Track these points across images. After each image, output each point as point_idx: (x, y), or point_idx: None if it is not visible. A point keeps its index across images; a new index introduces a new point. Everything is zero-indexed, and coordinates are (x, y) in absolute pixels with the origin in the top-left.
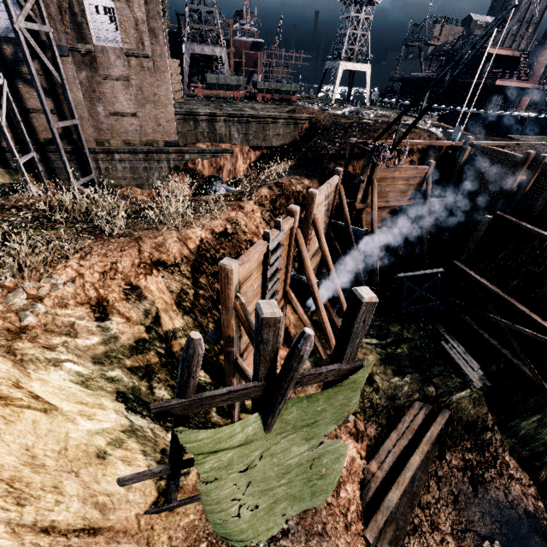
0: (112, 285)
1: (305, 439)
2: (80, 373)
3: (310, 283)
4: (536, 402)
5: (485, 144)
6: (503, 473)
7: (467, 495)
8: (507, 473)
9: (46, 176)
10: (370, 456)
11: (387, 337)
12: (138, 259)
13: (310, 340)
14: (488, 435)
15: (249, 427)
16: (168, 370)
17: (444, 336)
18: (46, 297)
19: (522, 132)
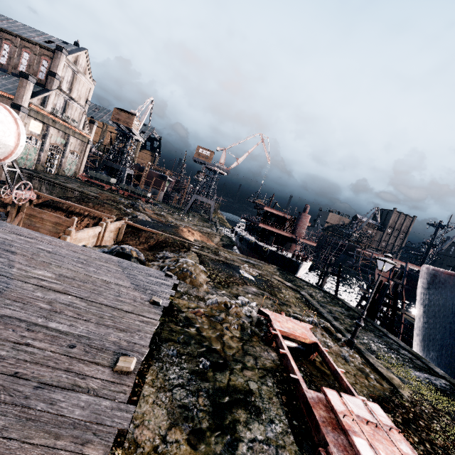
0: None
1: None
2: None
3: None
4: None
5: (136, 225)
6: None
7: None
8: None
9: None
10: None
11: None
12: None
13: None
14: None
15: None
16: None
17: None
18: None
19: (269, 260)
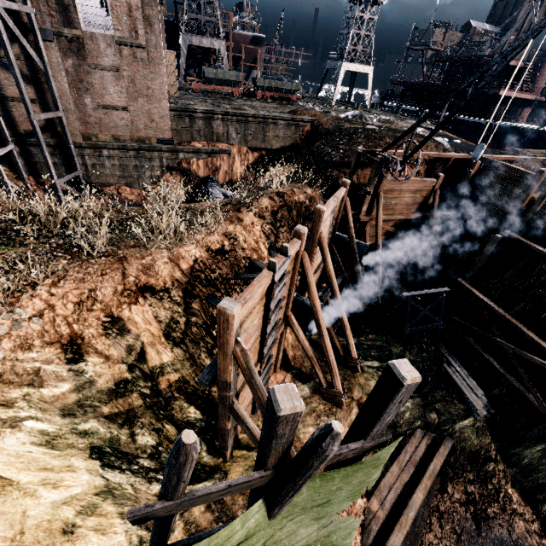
0: (89, 318)
1: (315, 519)
2: (45, 432)
3: (315, 309)
4: (540, 431)
5: (494, 157)
6: (507, 507)
7: (470, 533)
8: (510, 508)
9: (26, 171)
10: (370, 492)
11: (389, 358)
12: (122, 285)
13: (339, 439)
14: (491, 466)
15: (251, 520)
16: (154, 412)
17: (446, 357)
18: (5, 337)
19: (523, 144)
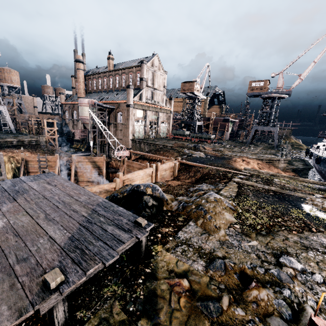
0: None
1: None
2: (13, 167)
3: None
4: None
5: (186, 162)
6: None
7: None
8: None
9: (102, 152)
10: None
11: None
12: None
13: None
14: None
15: None
16: None
17: None
18: None
19: None
